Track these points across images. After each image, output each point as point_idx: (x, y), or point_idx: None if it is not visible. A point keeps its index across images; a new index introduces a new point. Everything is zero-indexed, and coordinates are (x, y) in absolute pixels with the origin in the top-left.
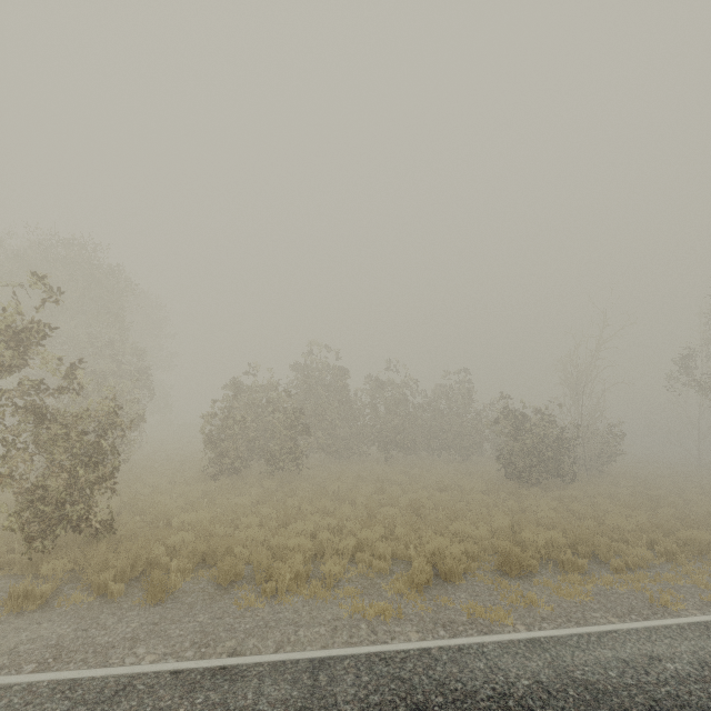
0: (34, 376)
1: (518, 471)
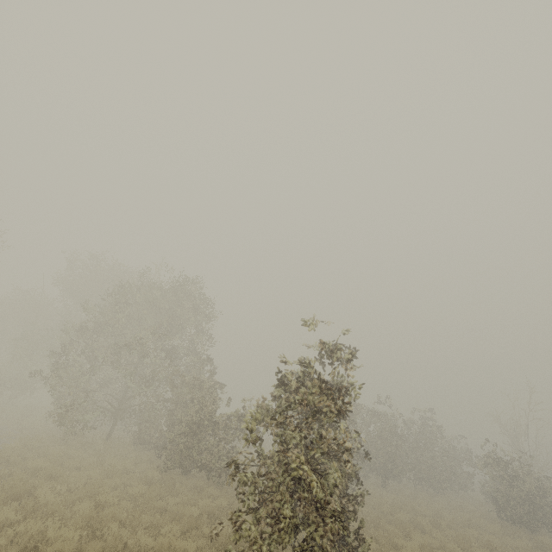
0: (145, 376)
1: (519, 516)
